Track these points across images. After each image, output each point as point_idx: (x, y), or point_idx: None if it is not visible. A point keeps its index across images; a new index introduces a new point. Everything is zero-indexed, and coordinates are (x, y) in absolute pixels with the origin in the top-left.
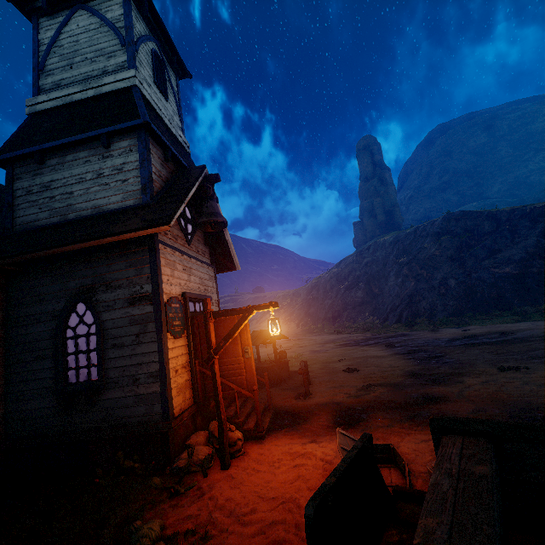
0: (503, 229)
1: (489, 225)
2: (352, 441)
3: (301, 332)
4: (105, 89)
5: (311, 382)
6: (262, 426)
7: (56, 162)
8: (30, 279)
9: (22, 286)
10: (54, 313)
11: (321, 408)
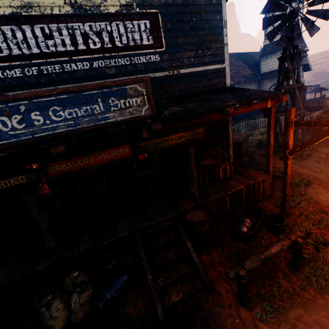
0: None
1: None
2: None
3: None
4: None
5: None
6: None
7: (270, 58)
8: (264, 82)
9: (262, 83)
10: (268, 88)
11: None
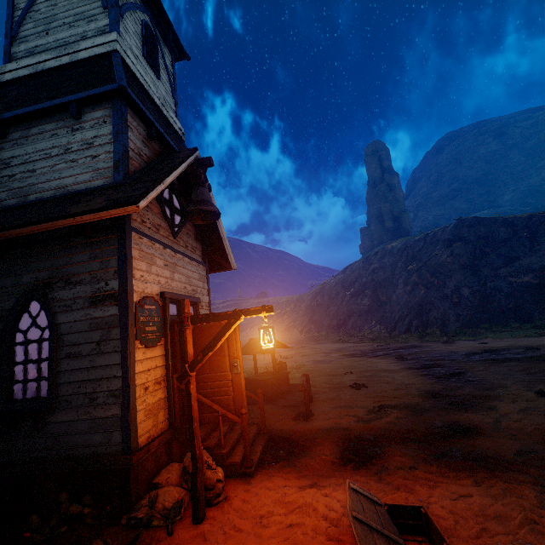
0: (521, 236)
1: (504, 232)
2: (368, 501)
3: (304, 339)
4: (81, 55)
5: (313, 399)
6: (251, 459)
7: (19, 135)
8: None
9: None
10: (3, 313)
11: (324, 435)
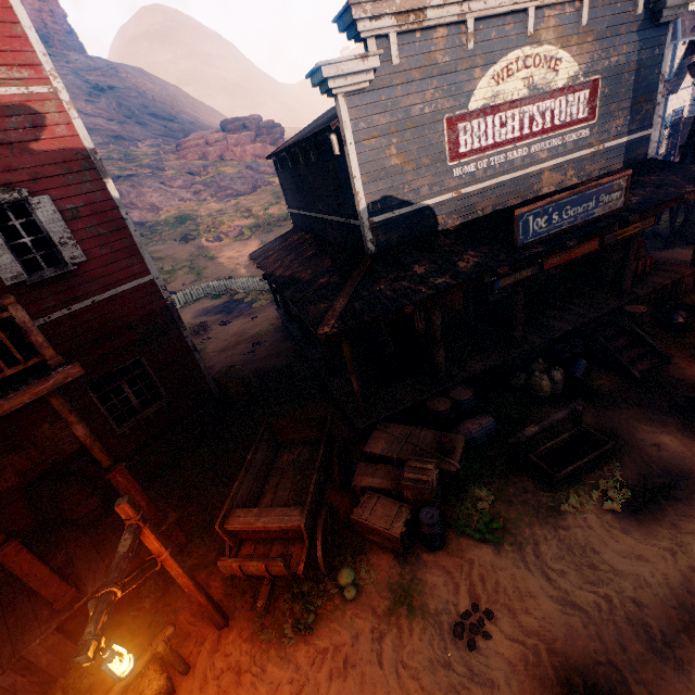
0: None
1: None
2: None
3: None
4: None
5: None
6: None
7: None
8: None
9: None
10: None
11: None
